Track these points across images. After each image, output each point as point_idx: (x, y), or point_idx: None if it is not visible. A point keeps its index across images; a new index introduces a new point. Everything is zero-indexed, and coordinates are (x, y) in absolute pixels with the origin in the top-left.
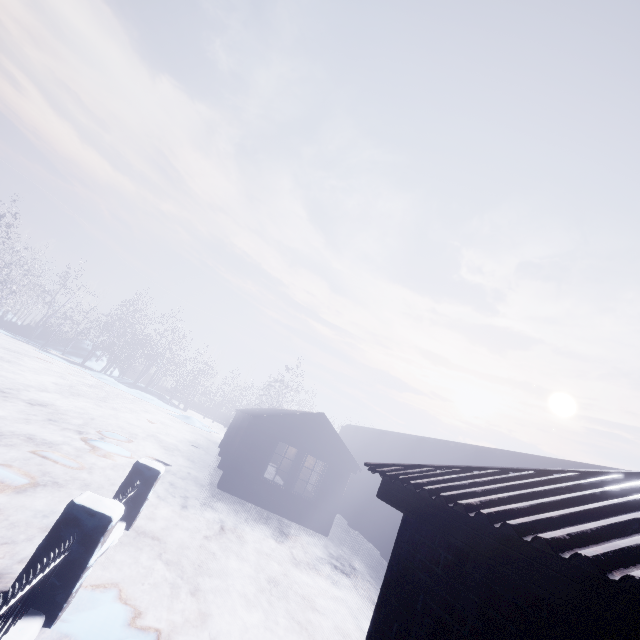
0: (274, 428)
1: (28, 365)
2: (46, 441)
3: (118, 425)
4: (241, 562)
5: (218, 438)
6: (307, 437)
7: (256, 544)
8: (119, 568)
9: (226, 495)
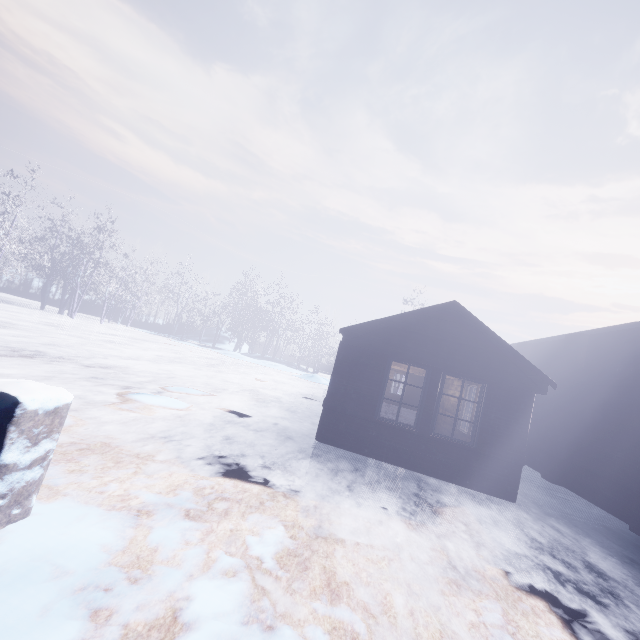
0: (376, 341)
1: (143, 346)
2: None
3: (207, 383)
4: (294, 604)
5: None
6: (436, 346)
7: (359, 537)
8: None
9: (328, 448)
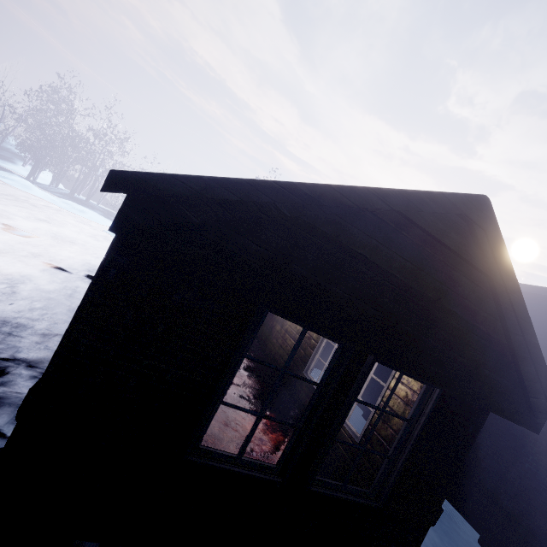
0: (245, 256)
1: None
2: None
3: None
4: None
5: None
6: (398, 305)
7: None
8: None
9: None
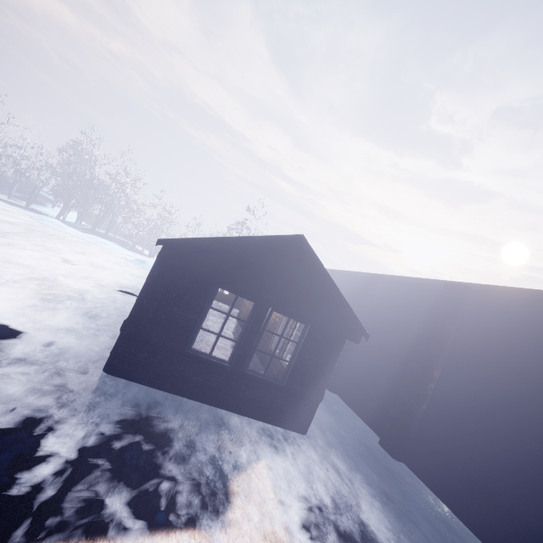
0: (204, 264)
1: None
2: None
3: None
4: None
5: None
6: (271, 281)
7: None
8: None
9: (117, 384)
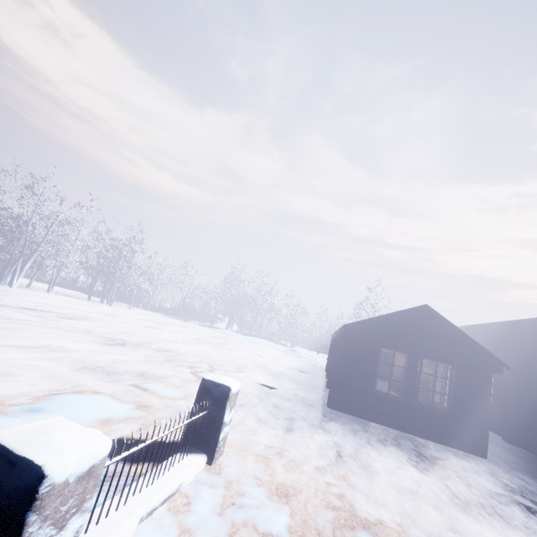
0: (370, 334)
1: (169, 329)
2: (157, 376)
3: (230, 360)
4: (375, 508)
5: (324, 364)
6: (414, 337)
7: (390, 475)
8: (180, 531)
9: (339, 414)
